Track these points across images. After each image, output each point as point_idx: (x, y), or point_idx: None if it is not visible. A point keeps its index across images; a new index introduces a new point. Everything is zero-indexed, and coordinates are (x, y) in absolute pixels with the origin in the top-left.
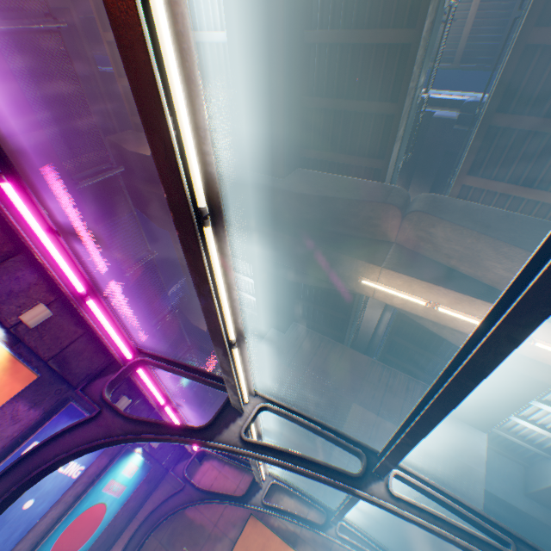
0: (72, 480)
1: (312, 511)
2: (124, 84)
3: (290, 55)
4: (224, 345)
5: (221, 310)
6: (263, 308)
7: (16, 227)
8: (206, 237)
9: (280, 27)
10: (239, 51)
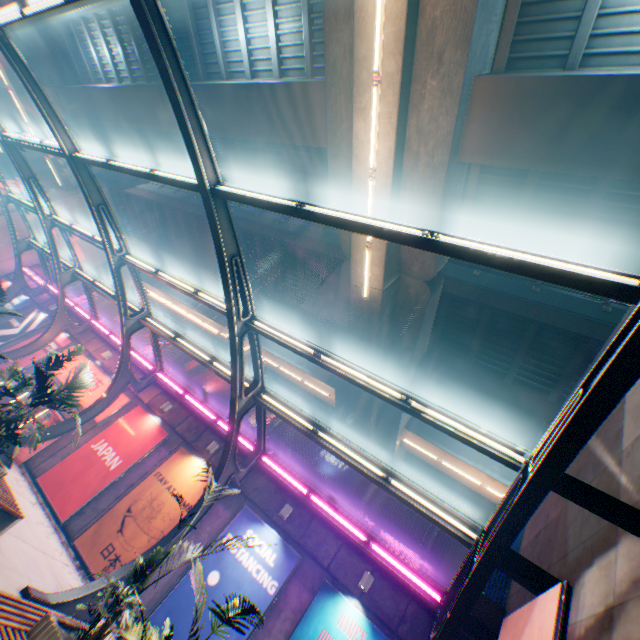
0: (270, 597)
1: (619, 546)
2: (330, 407)
3: (296, 305)
4: (203, 362)
5: (199, 354)
6: (501, 428)
7: (190, 405)
8: (180, 341)
9: (284, 307)
10: (293, 328)
